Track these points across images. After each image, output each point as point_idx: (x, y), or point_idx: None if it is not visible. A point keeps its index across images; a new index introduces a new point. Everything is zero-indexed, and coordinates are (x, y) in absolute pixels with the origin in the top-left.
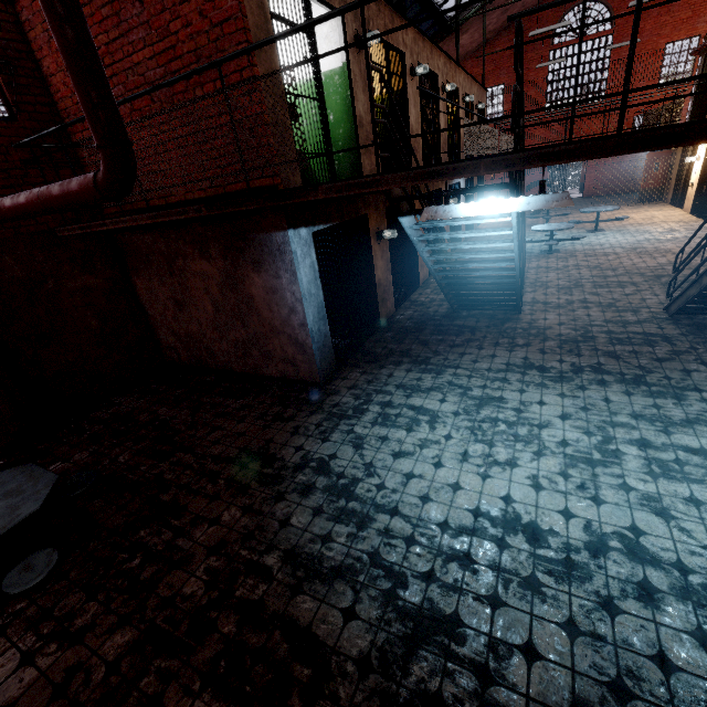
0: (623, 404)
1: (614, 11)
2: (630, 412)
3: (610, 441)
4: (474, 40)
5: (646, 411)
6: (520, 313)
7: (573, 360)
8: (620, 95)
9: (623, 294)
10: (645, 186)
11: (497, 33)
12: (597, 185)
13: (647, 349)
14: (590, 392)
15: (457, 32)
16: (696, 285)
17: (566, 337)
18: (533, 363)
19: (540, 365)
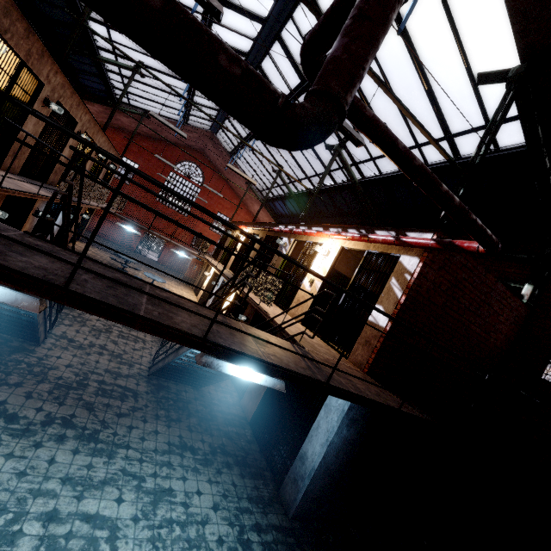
0: (64, 465)
1: (205, 180)
2: (64, 475)
3: (20, 518)
4: (132, 126)
5: (79, 473)
6: (40, 345)
7: (53, 409)
8: (73, 265)
9: (133, 348)
10: (187, 274)
11: (148, 136)
12: (167, 259)
13: (118, 403)
14: (42, 451)
15: (113, 112)
16: (163, 361)
17: (64, 381)
18: (7, 410)
19: (14, 412)
